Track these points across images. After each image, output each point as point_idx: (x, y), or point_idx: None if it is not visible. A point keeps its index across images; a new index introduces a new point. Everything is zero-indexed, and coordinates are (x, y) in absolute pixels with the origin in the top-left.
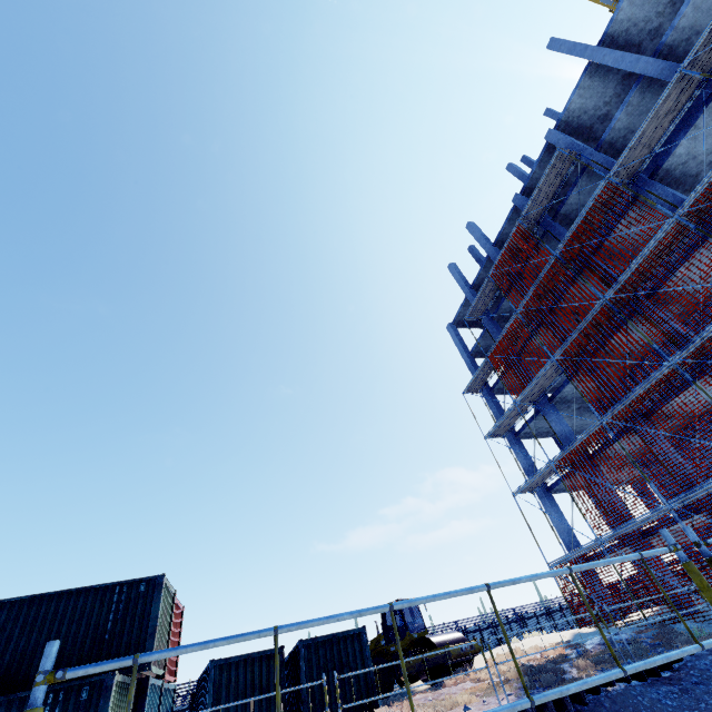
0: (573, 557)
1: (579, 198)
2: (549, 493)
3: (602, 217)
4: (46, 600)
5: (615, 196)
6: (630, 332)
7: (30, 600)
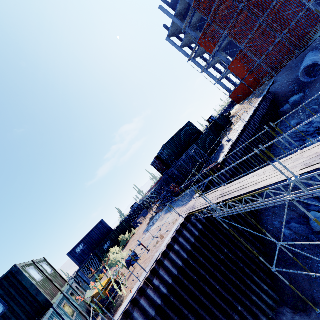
0: (235, 90)
1: None
2: (220, 81)
3: None
4: (176, 135)
5: None
6: (240, 17)
7: (174, 136)
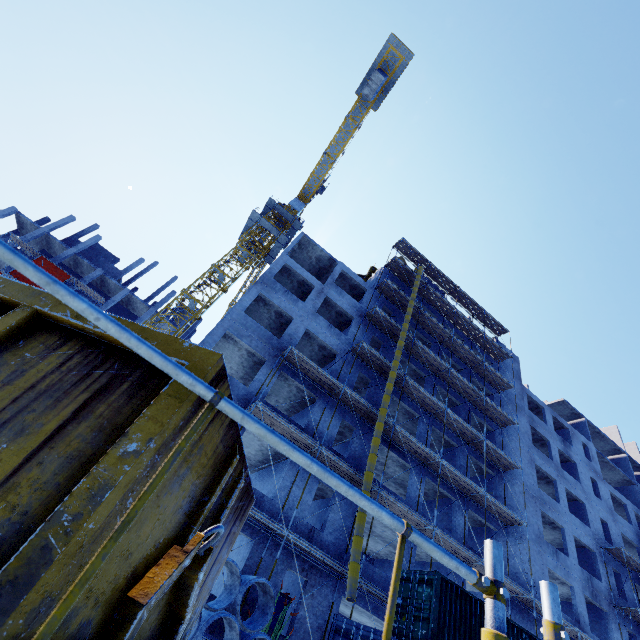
0: None
1: None
2: None
3: None
4: None
5: None
6: None
7: None
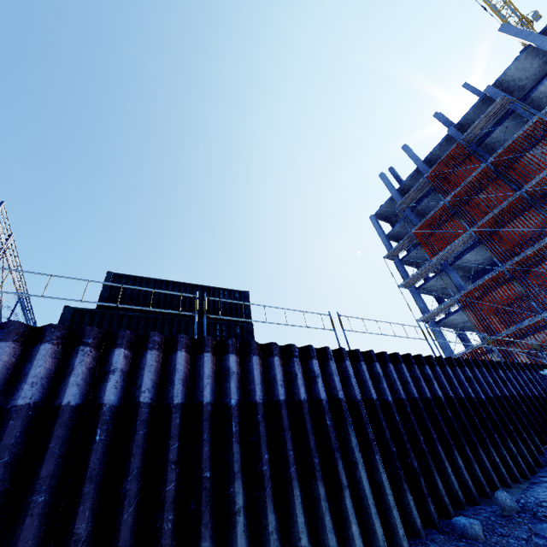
0: (461, 355)
1: (505, 131)
2: (437, 325)
3: (530, 140)
4: (175, 285)
5: (536, 130)
6: (520, 221)
7: (165, 282)
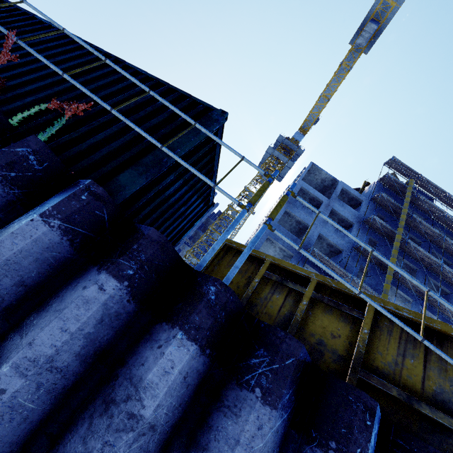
0: None
1: None
2: None
3: None
4: None
5: None
6: None
7: None
